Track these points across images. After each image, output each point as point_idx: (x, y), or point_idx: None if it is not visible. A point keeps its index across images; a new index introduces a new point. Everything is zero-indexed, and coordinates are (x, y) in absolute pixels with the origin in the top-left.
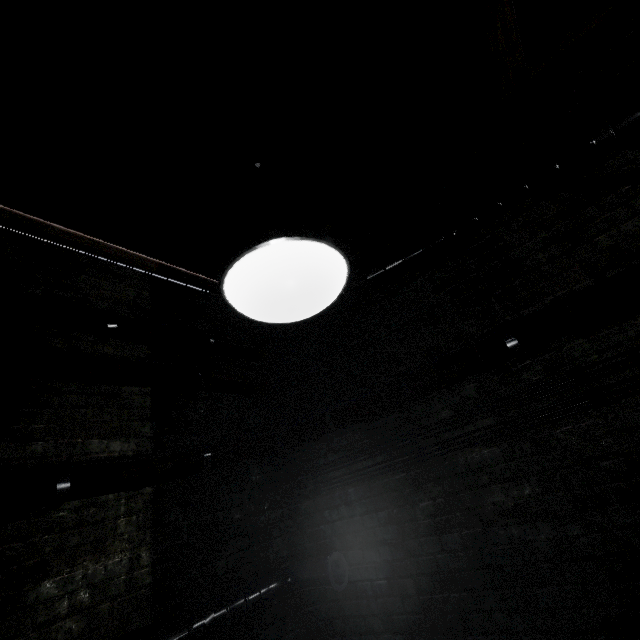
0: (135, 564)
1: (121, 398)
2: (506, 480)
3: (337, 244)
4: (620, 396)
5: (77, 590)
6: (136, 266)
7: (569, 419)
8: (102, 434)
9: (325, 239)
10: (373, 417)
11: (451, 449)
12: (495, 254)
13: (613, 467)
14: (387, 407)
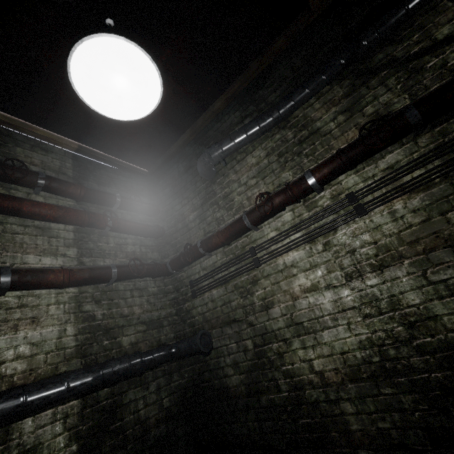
0: (63, 334)
1: (50, 231)
2: (307, 270)
3: (144, 49)
4: (374, 207)
5: (20, 345)
6: (60, 145)
7: (345, 226)
8: (36, 252)
9: (133, 41)
10: (227, 241)
11: (275, 255)
12: (305, 126)
13: (368, 251)
14: (235, 233)
